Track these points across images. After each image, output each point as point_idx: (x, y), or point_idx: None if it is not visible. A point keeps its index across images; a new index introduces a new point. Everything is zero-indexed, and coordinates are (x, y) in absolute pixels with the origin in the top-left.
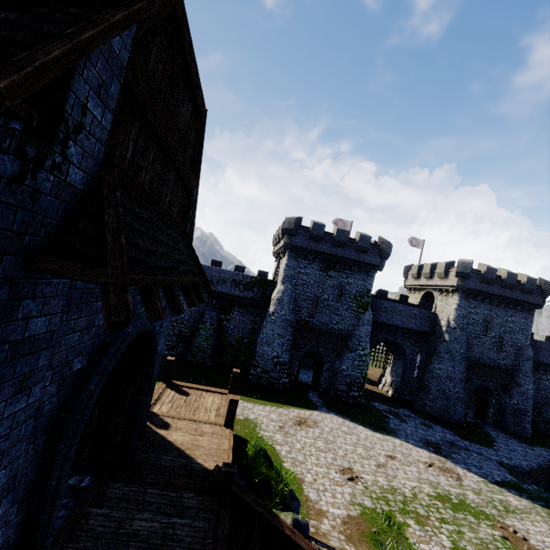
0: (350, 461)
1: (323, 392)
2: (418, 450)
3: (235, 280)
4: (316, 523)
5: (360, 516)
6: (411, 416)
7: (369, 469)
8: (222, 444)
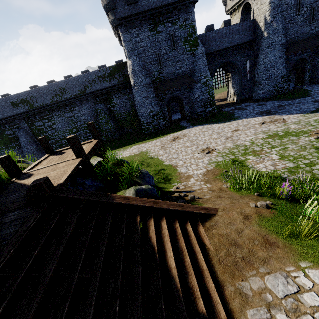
0: (207, 144)
1: (190, 118)
2: (254, 119)
3: (100, 77)
4: (186, 183)
5: (215, 168)
6: (249, 105)
7: (221, 142)
8: (67, 169)
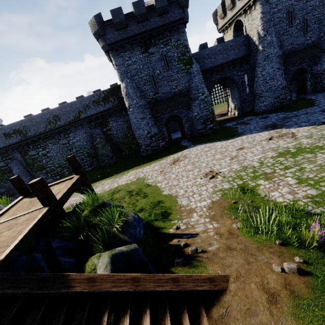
0: (211, 166)
1: (190, 137)
2: (260, 135)
3: (94, 101)
4: (187, 220)
5: (221, 197)
6: (252, 118)
7: (225, 164)
8: (24, 228)
